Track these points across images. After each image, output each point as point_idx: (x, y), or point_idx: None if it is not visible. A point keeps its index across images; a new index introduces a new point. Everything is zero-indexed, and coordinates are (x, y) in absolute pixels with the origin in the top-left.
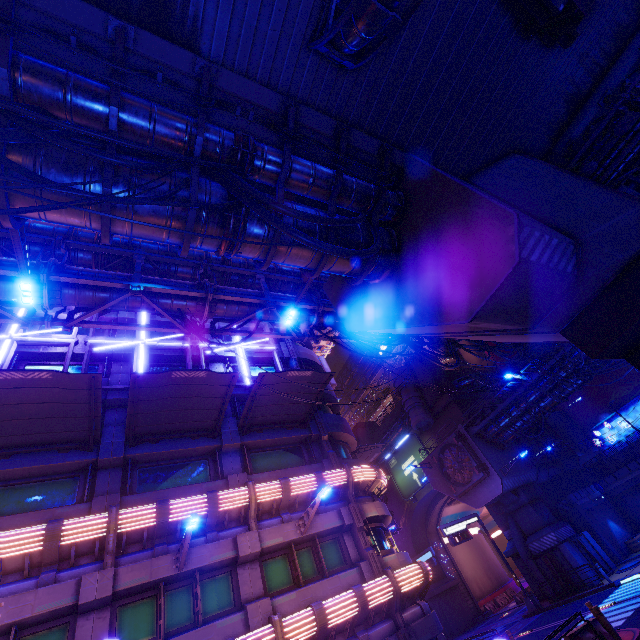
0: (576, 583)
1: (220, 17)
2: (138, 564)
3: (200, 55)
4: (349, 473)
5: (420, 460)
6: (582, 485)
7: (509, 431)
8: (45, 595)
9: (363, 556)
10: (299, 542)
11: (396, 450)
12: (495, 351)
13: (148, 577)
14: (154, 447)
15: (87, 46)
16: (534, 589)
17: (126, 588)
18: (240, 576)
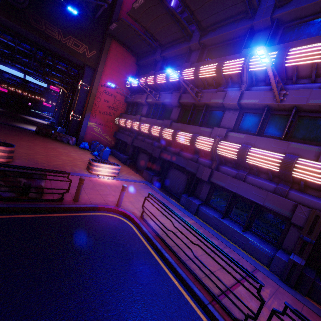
0: None
1: None
2: (187, 94)
3: None
4: None
5: None
6: None
7: None
8: (166, 97)
9: None
10: (277, 108)
11: None
12: None
13: (188, 100)
14: (212, 34)
15: None
16: None
17: (182, 102)
18: (225, 115)
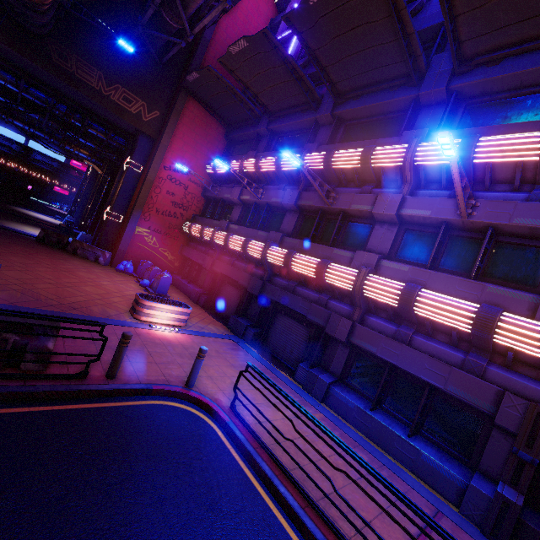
0: None
1: None
2: (311, 193)
3: None
4: None
5: None
6: None
7: None
8: (275, 194)
9: None
10: (460, 227)
11: None
12: None
13: (313, 203)
14: (354, 104)
15: None
16: None
17: (302, 205)
18: (374, 231)
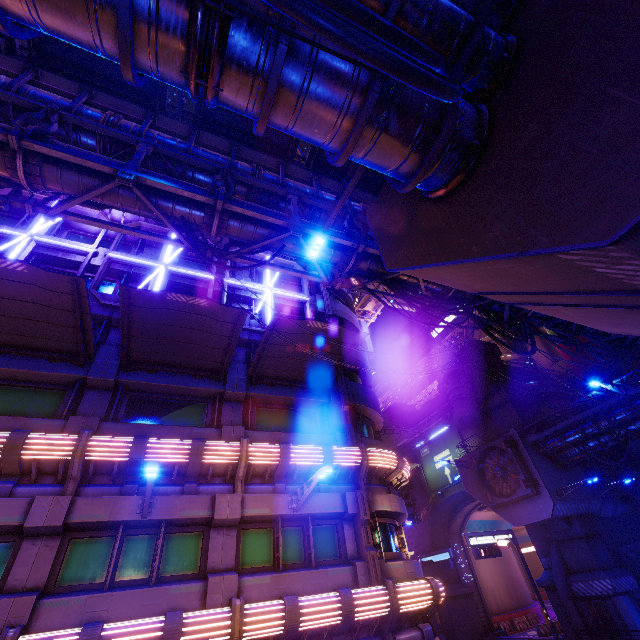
0: None
1: None
2: (100, 499)
3: None
4: (364, 455)
5: (456, 456)
6: None
7: (576, 449)
8: None
9: (362, 555)
10: (289, 519)
11: (431, 439)
12: (587, 348)
13: (107, 516)
14: (150, 377)
15: None
16: (566, 631)
17: (80, 522)
18: (212, 540)
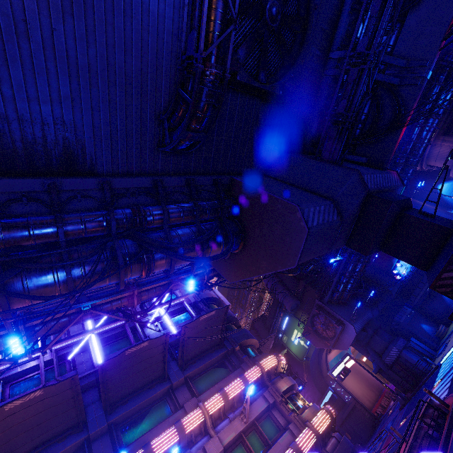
0: (419, 374)
1: (105, 154)
2: None
3: (98, 175)
4: (261, 367)
5: (301, 330)
6: (399, 308)
7: (346, 292)
8: None
9: (289, 420)
10: (246, 430)
11: (284, 329)
12: None
13: None
14: (126, 407)
15: (33, 199)
16: (399, 388)
17: None
18: None
